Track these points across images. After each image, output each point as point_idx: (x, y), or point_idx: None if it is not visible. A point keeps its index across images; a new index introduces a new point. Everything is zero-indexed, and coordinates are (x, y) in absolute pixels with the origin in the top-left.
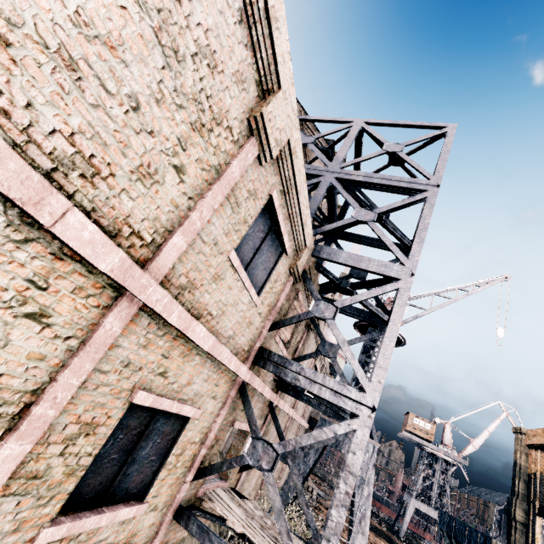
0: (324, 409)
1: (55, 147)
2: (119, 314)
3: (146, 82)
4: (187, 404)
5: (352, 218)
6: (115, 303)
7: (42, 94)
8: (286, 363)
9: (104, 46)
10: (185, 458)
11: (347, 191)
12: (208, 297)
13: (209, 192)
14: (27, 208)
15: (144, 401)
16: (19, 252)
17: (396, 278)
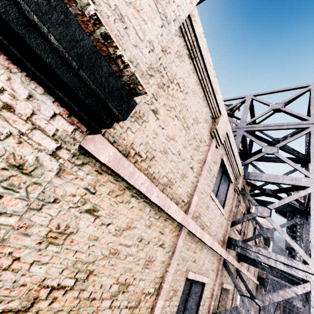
0: (275, 273)
1: (163, 181)
2: (181, 237)
3: (181, 143)
4: (203, 275)
5: (263, 153)
6: (179, 232)
7: (160, 166)
8: (247, 246)
9: (172, 140)
10: (205, 307)
11: (253, 136)
12: (205, 217)
13: (202, 171)
14: (162, 207)
15: (191, 277)
16: (157, 222)
17: (306, 186)
